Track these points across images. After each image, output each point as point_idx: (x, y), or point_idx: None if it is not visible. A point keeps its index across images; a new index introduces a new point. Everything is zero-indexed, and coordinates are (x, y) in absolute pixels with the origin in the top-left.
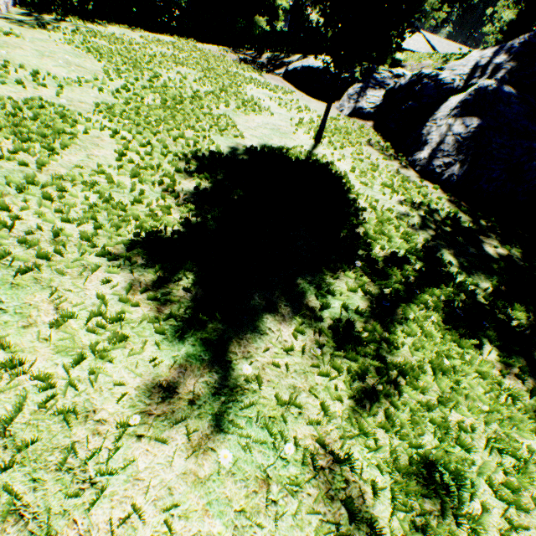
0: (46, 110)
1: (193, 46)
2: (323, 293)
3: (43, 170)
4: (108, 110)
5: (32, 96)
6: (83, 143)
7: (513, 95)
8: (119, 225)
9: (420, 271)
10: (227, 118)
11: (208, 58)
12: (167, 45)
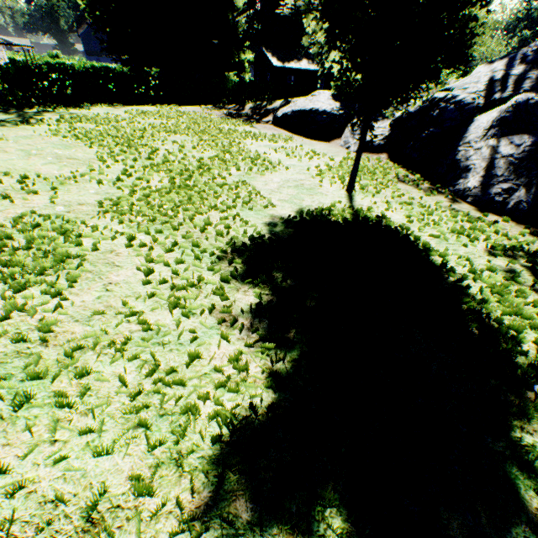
0: (41, 229)
1: (177, 111)
2: None
3: (48, 338)
4: (114, 207)
5: (22, 212)
6: (94, 266)
7: None
8: (184, 426)
9: None
10: (245, 185)
11: (196, 120)
12: (152, 115)
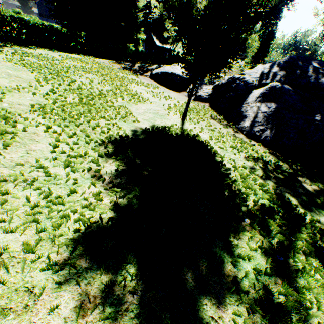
0: None
1: (93, 60)
2: (237, 259)
3: None
4: (41, 109)
5: None
6: (22, 140)
7: (291, 90)
8: (60, 223)
9: (284, 217)
10: (125, 108)
11: (104, 67)
12: (76, 60)
